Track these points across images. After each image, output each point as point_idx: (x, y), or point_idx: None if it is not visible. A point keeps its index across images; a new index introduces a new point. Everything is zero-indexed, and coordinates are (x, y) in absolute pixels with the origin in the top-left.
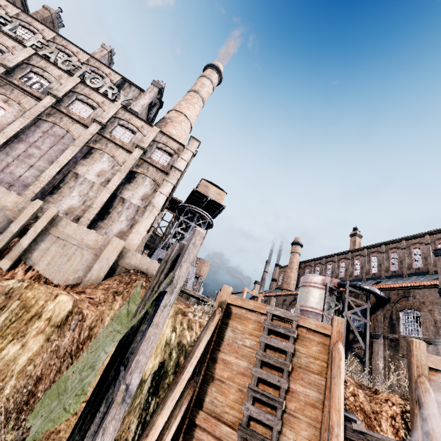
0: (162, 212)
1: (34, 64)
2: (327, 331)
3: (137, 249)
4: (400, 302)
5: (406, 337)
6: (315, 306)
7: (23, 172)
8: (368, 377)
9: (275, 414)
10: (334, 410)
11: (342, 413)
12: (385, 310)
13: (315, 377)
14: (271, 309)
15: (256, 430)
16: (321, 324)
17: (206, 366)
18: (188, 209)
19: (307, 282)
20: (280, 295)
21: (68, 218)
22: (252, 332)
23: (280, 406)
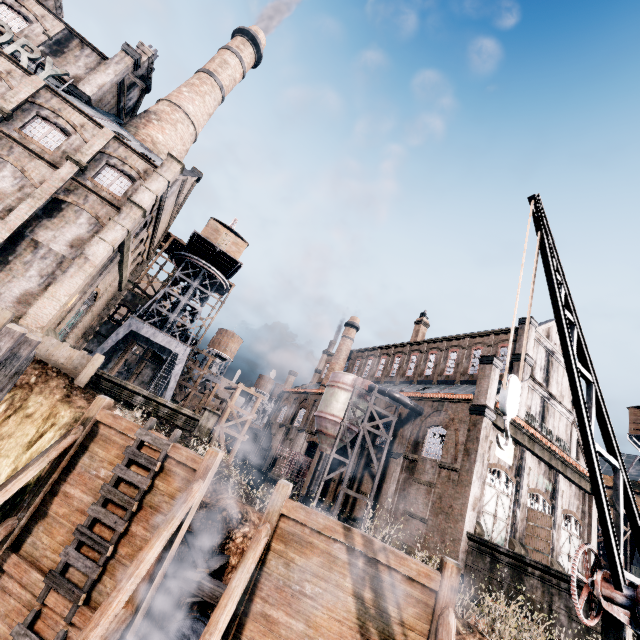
0: (147, 261)
1: None
2: (196, 466)
3: (100, 314)
4: (431, 416)
5: (424, 459)
6: (337, 413)
7: None
8: (372, 503)
9: (98, 560)
10: (137, 560)
11: (144, 564)
12: (415, 424)
13: (163, 519)
14: (142, 433)
15: (73, 577)
16: (193, 456)
17: (42, 500)
18: (189, 260)
19: (335, 381)
20: (313, 394)
21: None
22: (113, 460)
23: (104, 552)
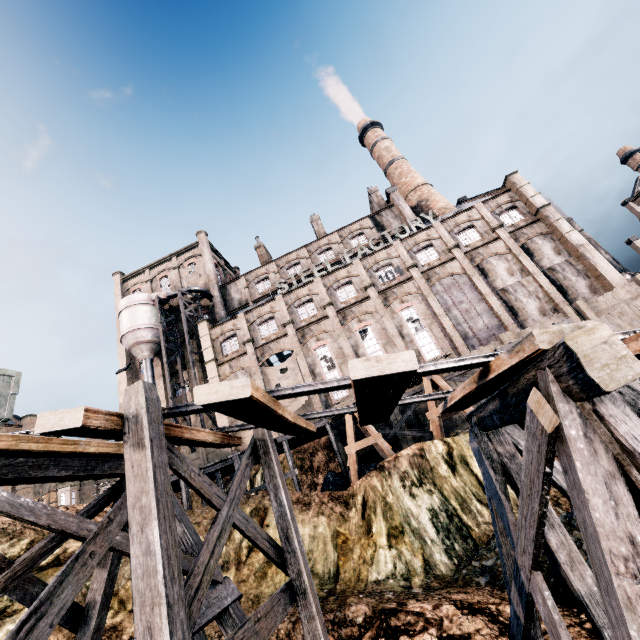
0: None
1: (370, 266)
2: None
3: None
4: None
5: None
6: None
7: (483, 323)
8: None
9: None
10: None
11: None
12: None
13: None
14: None
15: None
16: None
17: None
18: None
19: None
20: None
21: (550, 316)
22: None
23: None
